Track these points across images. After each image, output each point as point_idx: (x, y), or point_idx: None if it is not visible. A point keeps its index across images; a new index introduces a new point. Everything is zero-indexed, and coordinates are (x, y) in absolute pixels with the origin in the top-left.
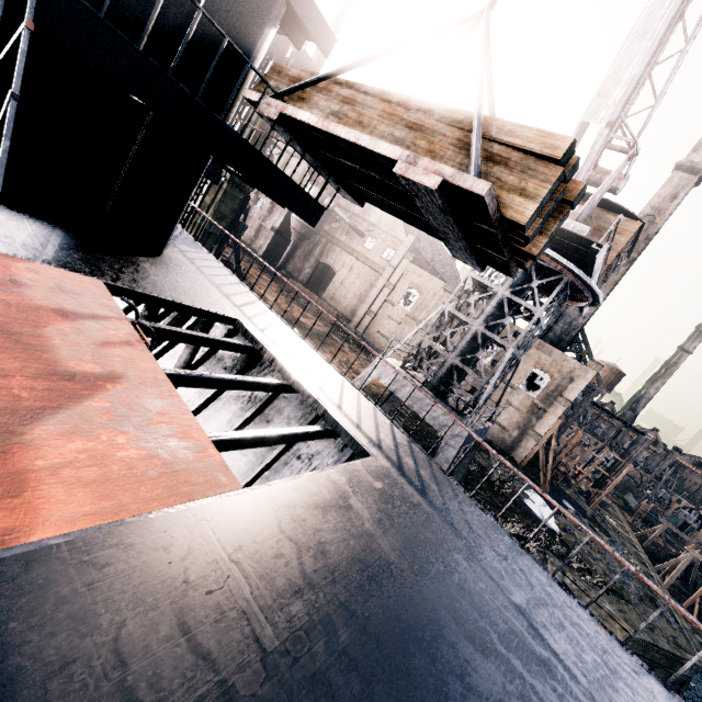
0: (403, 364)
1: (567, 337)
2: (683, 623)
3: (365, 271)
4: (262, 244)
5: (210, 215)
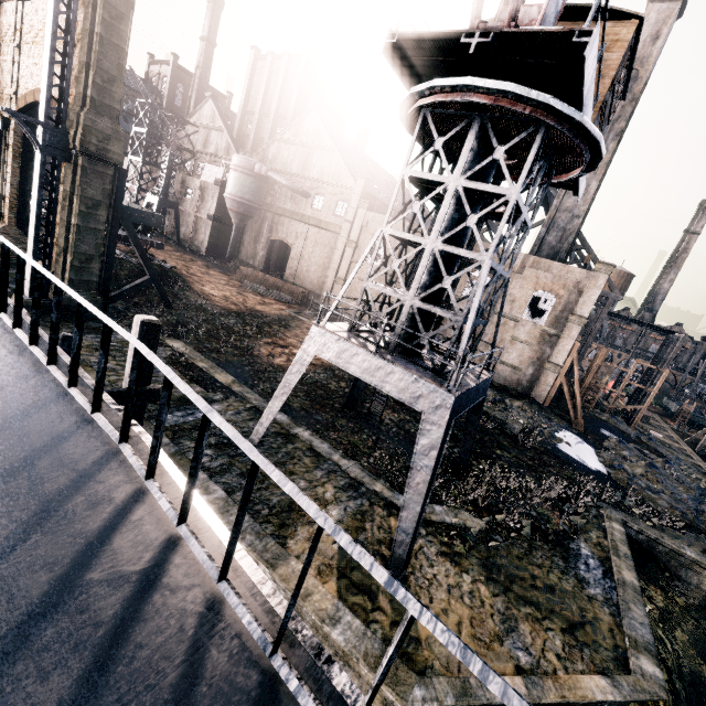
0: (350, 327)
1: (564, 245)
2: None
3: (322, 235)
4: (203, 237)
5: (75, 205)
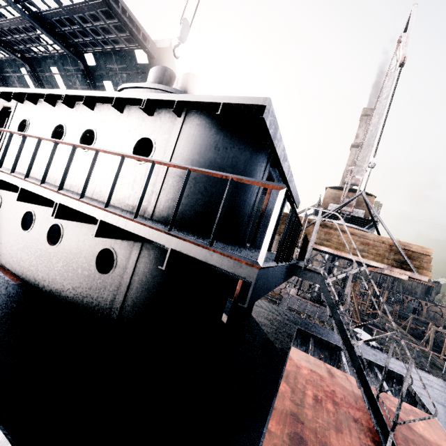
0: (297, 293)
1: None
2: None
3: None
4: None
5: None
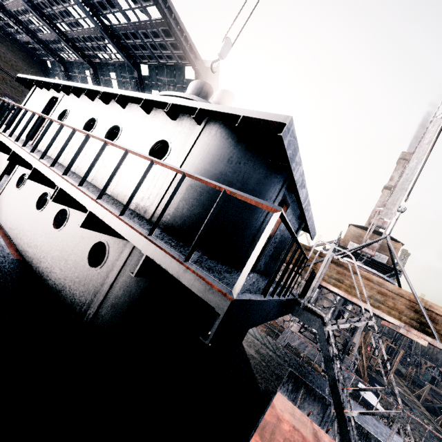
0: (299, 330)
1: None
2: None
3: None
4: None
5: None
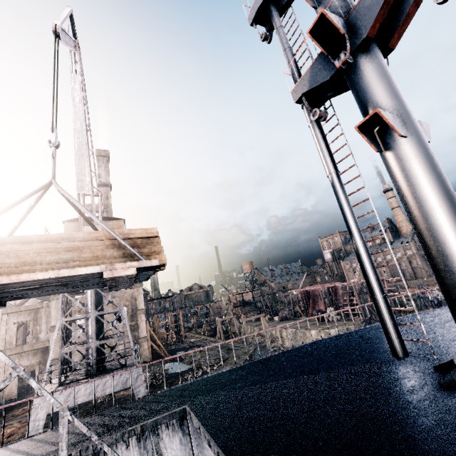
0: (59, 382)
1: None
2: (239, 344)
3: None
4: None
5: None
